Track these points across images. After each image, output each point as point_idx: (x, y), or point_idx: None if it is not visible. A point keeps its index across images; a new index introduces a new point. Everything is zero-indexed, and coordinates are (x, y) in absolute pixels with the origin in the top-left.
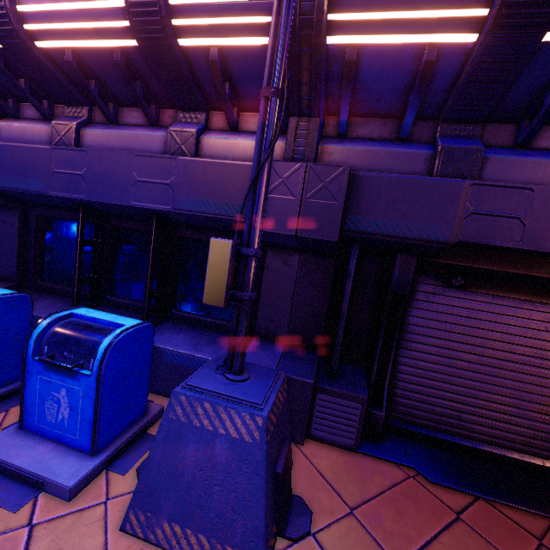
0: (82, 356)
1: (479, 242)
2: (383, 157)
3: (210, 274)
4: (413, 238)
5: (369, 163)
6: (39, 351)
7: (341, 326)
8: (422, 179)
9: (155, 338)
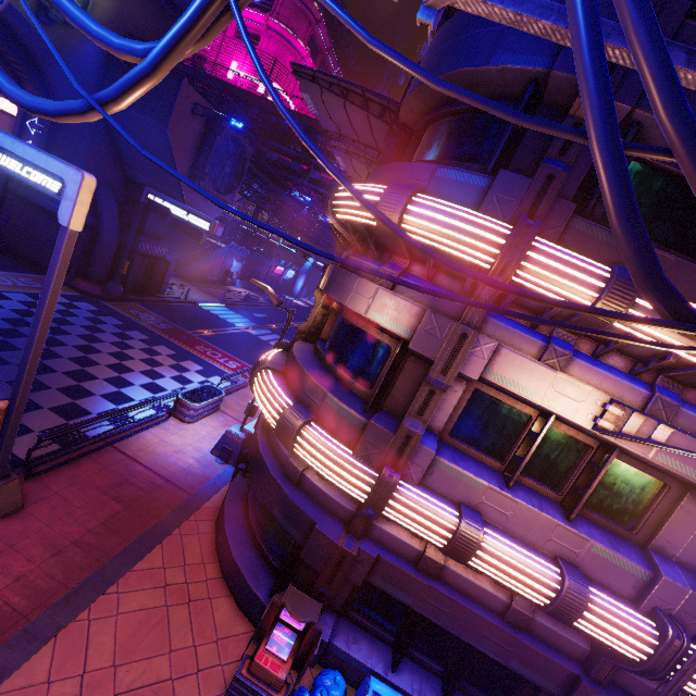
0: None
1: None
2: (643, 687)
3: None
4: None
5: (634, 685)
6: None
7: None
8: None
9: None
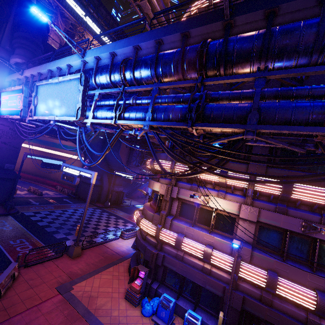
0: (194, 324)
1: (270, 322)
2: (251, 291)
3: (219, 321)
4: (256, 315)
5: (248, 291)
6: (186, 320)
7: None
8: (258, 303)
9: (197, 314)
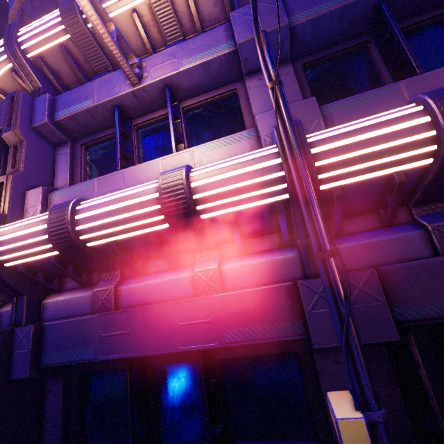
0: None
1: None
2: (383, 245)
3: None
4: None
5: (374, 253)
6: None
7: (443, 429)
8: (439, 259)
9: None
